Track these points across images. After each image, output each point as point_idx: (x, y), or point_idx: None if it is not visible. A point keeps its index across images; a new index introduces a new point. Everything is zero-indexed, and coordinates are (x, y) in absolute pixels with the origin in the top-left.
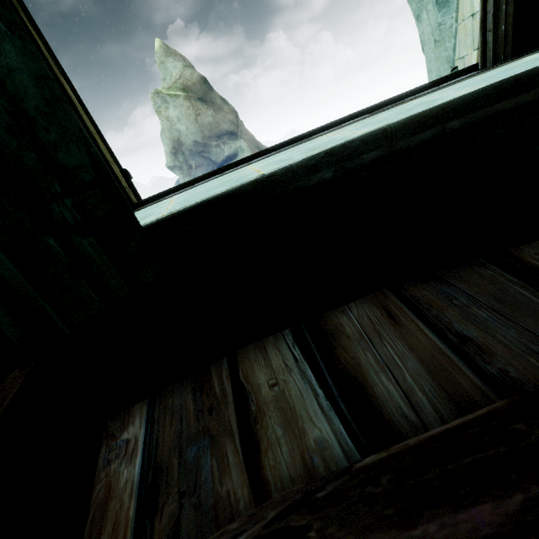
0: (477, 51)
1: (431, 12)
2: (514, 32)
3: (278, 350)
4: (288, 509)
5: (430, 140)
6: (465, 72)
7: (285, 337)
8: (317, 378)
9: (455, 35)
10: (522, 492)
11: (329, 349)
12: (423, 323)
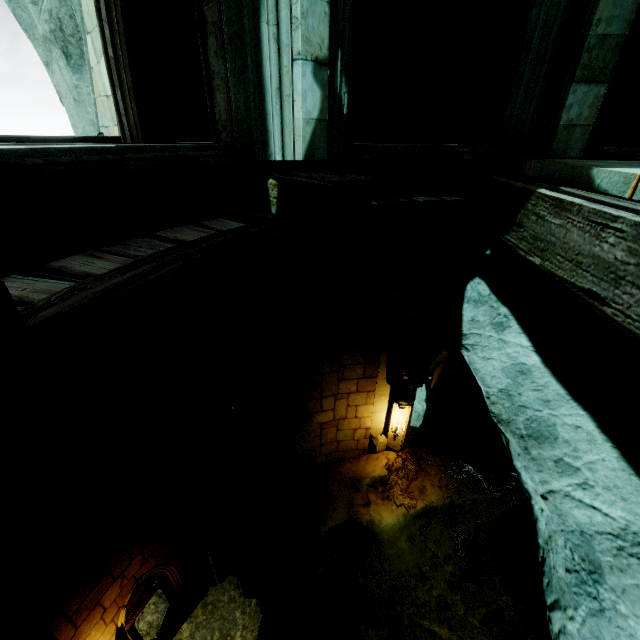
0: (118, 127)
1: (64, 69)
2: (141, 125)
3: (14, 282)
4: (73, 287)
5: (100, 161)
6: (111, 139)
7: (15, 277)
8: (60, 280)
9: (95, 105)
10: (156, 262)
11: (62, 272)
12: (117, 256)
